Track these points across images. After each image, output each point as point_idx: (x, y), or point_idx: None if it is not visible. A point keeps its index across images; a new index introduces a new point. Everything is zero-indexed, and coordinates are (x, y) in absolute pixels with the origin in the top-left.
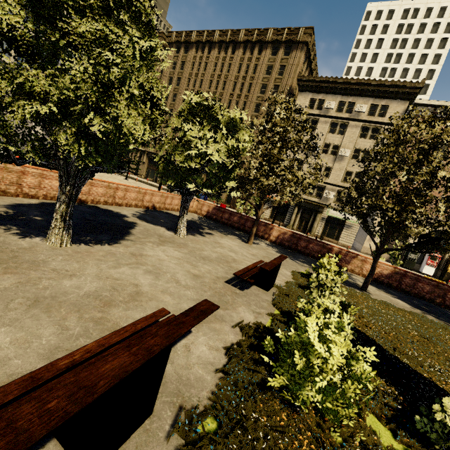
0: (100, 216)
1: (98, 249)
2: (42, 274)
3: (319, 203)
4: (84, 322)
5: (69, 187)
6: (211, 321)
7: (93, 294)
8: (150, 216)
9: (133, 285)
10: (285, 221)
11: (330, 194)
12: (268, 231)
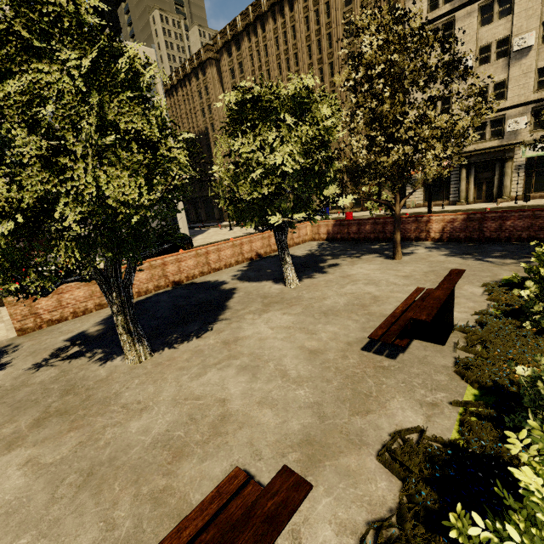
0: (194, 296)
1: (183, 351)
2: (109, 419)
3: (502, 146)
4: (139, 505)
5: (115, 293)
6: (341, 451)
7: (162, 439)
8: (253, 270)
9: (219, 402)
10: (451, 196)
11: (519, 122)
12: (424, 227)
